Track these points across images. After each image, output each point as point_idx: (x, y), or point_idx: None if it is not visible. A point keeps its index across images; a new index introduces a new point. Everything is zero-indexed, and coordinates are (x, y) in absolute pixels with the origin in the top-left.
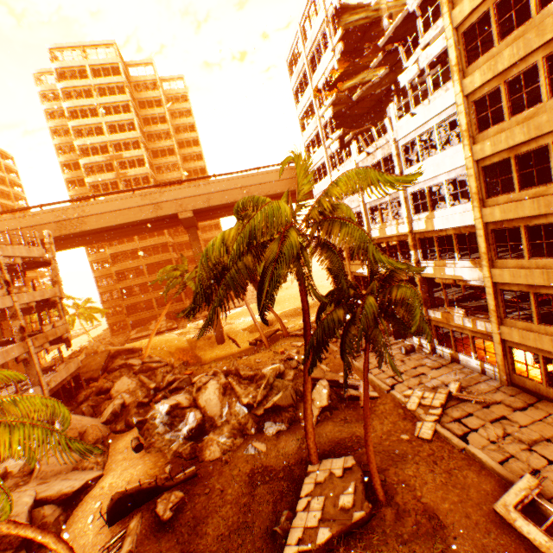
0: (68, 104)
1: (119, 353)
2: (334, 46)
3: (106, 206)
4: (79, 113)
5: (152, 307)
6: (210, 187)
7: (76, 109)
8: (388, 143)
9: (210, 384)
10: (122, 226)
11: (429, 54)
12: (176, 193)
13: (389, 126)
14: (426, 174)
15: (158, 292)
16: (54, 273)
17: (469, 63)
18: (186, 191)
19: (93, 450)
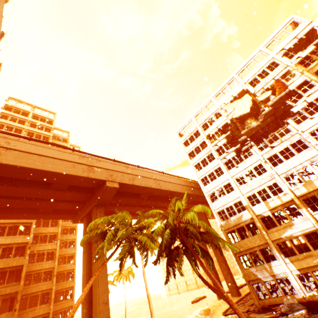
0: (0, 119)
1: None
2: (227, 114)
3: (39, 149)
4: (5, 126)
5: None
6: (135, 171)
7: (4, 124)
8: (293, 136)
9: None
10: (34, 179)
11: (313, 96)
12: (110, 165)
13: (292, 127)
14: None
15: None
16: None
17: (304, 119)
18: (118, 166)
19: None
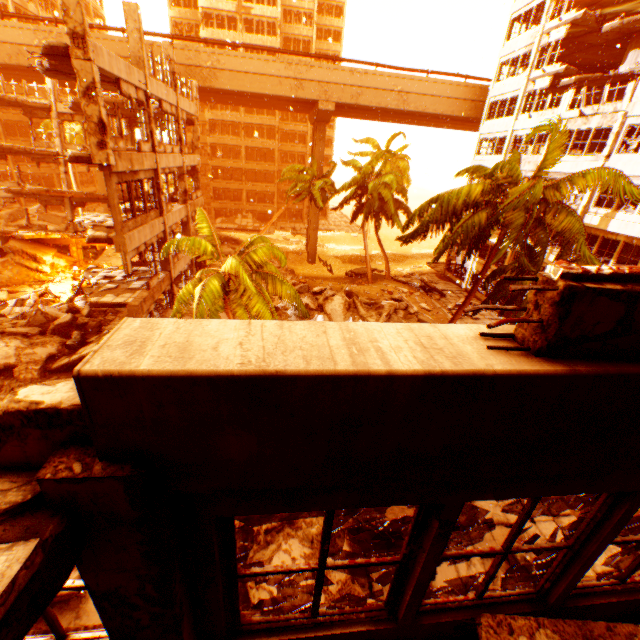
0: None
1: (226, 241)
2: None
3: (244, 64)
4: None
5: (234, 198)
6: (365, 79)
7: None
8: (614, 114)
9: (336, 298)
10: (250, 95)
11: None
12: (326, 73)
13: (629, 94)
14: (635, 171)
15: (250, 185)
16: (196, 137)
17: None
18: (337, 74)
19: (306, 315)
